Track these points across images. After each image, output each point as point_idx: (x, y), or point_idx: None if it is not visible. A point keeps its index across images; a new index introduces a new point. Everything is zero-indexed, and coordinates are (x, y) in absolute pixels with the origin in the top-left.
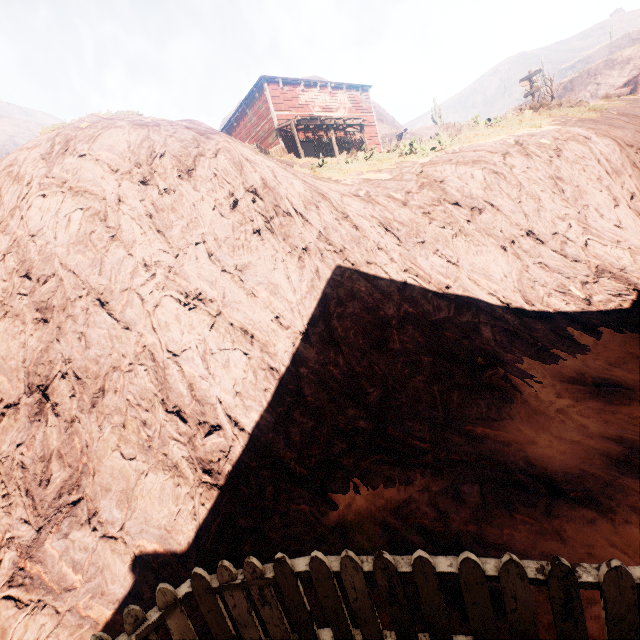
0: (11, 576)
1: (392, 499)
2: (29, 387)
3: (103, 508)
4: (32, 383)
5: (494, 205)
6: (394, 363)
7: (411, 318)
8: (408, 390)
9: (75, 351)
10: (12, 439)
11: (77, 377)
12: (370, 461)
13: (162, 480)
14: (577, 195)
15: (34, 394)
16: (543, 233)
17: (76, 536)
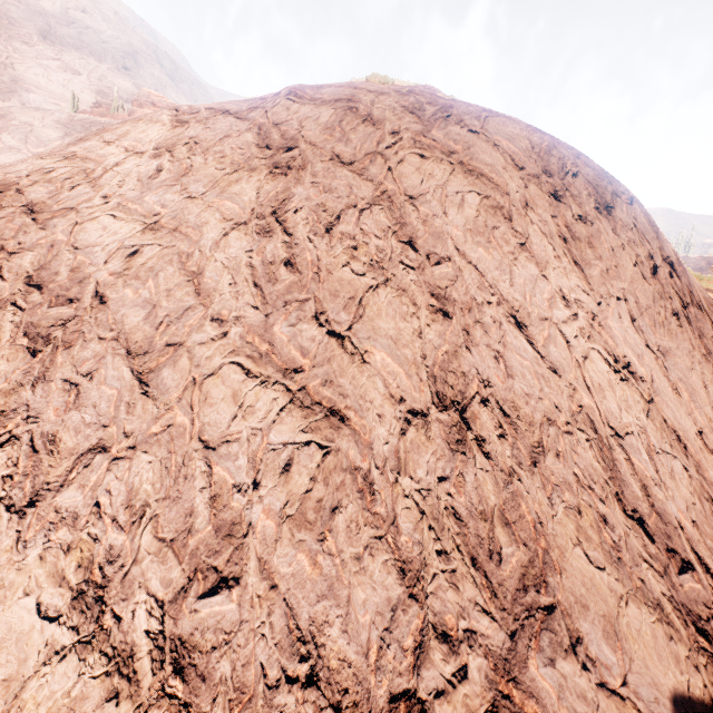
0: (491, 703)
1: None
2: (438, 397)
3: (586, 634)
4: (442, 393)
5: None
6: None
7: None
8: None
9: (493, 373)
10: (429, 465)
11: (503, 411)
12: None
13: (648, 620)
14: None
15: (449, 411)
16: None
17: (564, 668)
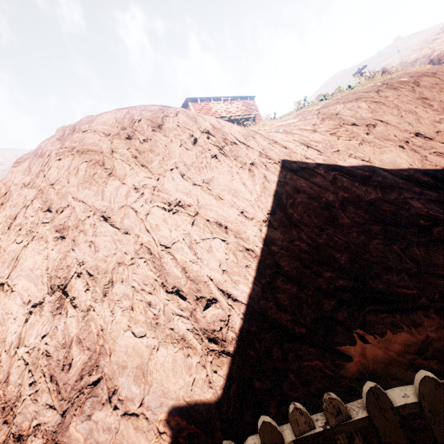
0: None
1: (408, 342)
2: (51, 288)
3: (121, 385)
4: (54, 284)
5: (383, 121)
6: (349, 233)
7: (349, 201)
8: (371, 251)
9: (87, 255)
10: (38, 332)
11: (90, 274)
12: (364, 312)
13: (172, 353)
14: (443, 106)
15: (55, 293)
16: (428, 133)
17: (98, 417)
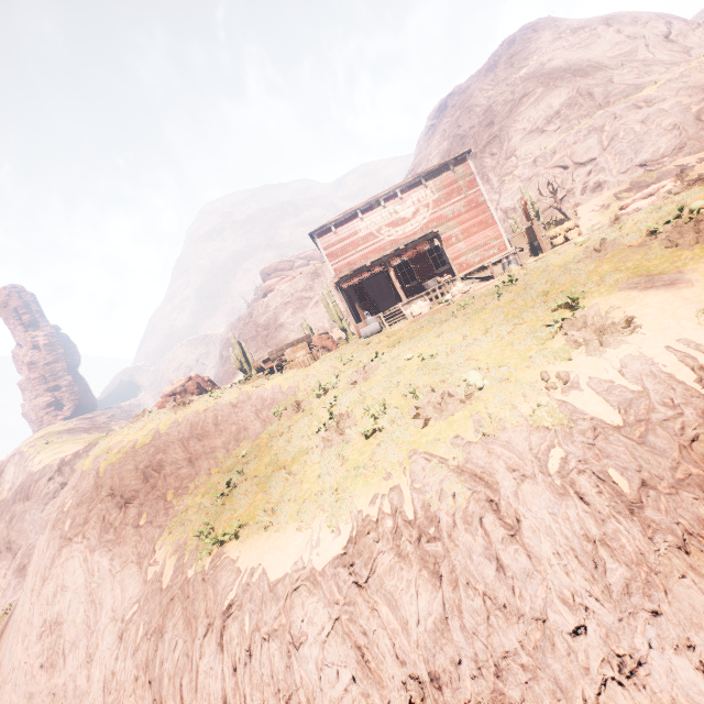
0: None
1: None
2: None
3: None
4: None
5: None
6: None
7: None
8: None
9: None
10: None
11: None
12: None
13: None
14: None
15: None
16: None
17: None
